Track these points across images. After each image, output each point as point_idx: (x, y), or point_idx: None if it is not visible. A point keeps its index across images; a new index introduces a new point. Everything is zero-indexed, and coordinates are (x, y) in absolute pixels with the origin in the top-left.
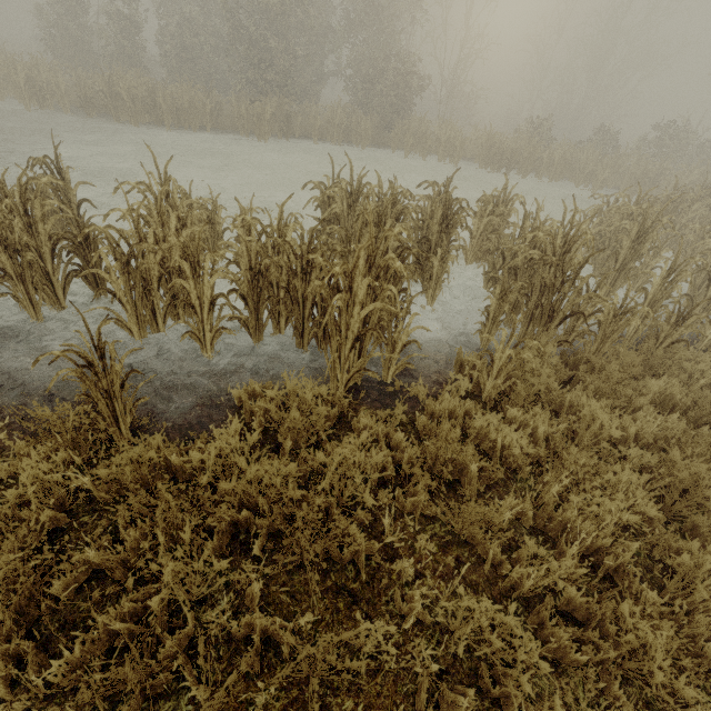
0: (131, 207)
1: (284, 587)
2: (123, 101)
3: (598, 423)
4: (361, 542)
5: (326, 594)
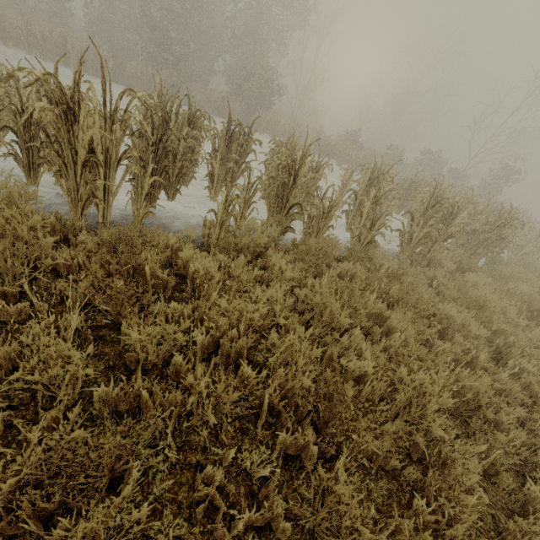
0: None
1: None
2: (36, 39)
3: (277, 267)
4: None
5: None
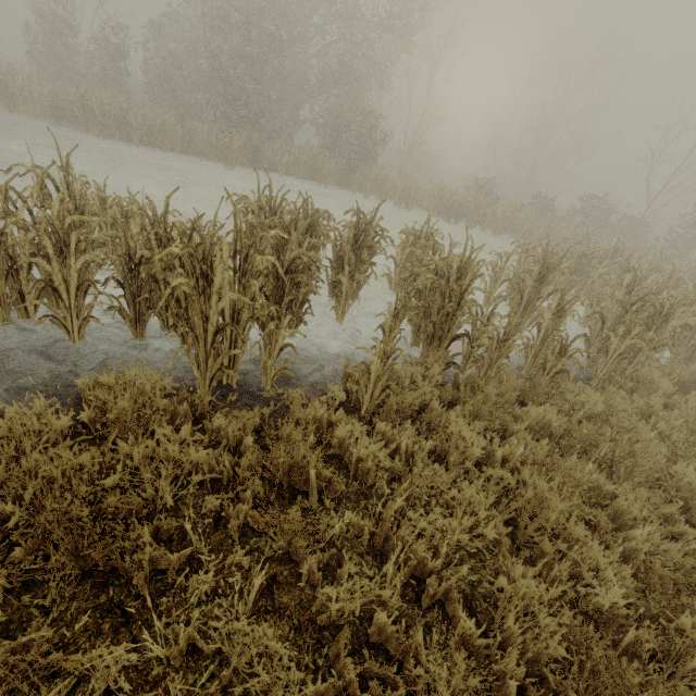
0: (25, 189)
1: (43, 601)
2: (94, 115)
3: (460, 441)
4: (149, 550)
5: (92, 613)
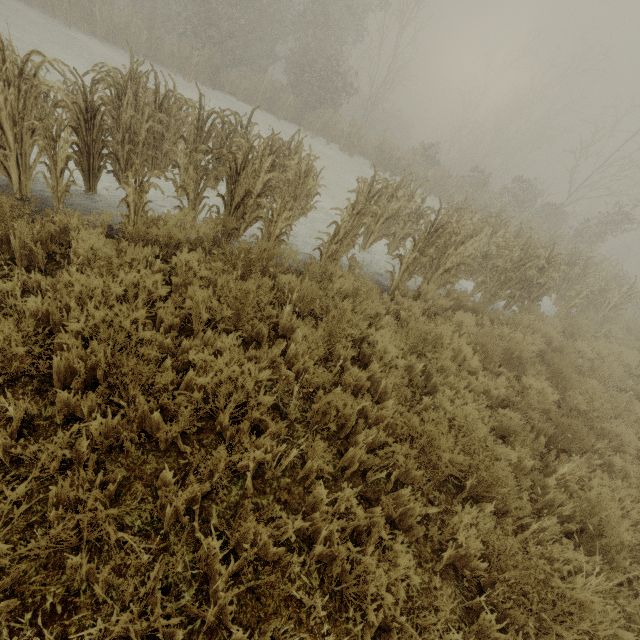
0: None
1: None
2: (61, 1)
3: (175, 260)
4: None
5: None
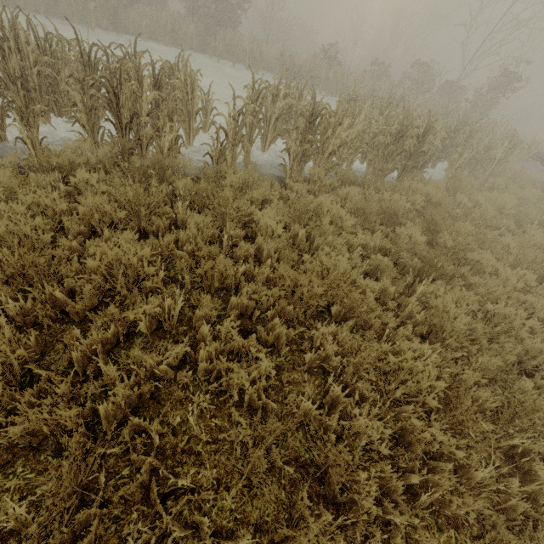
0: None
1: None
2: None
3: (73, 181)
4: None
5: None
